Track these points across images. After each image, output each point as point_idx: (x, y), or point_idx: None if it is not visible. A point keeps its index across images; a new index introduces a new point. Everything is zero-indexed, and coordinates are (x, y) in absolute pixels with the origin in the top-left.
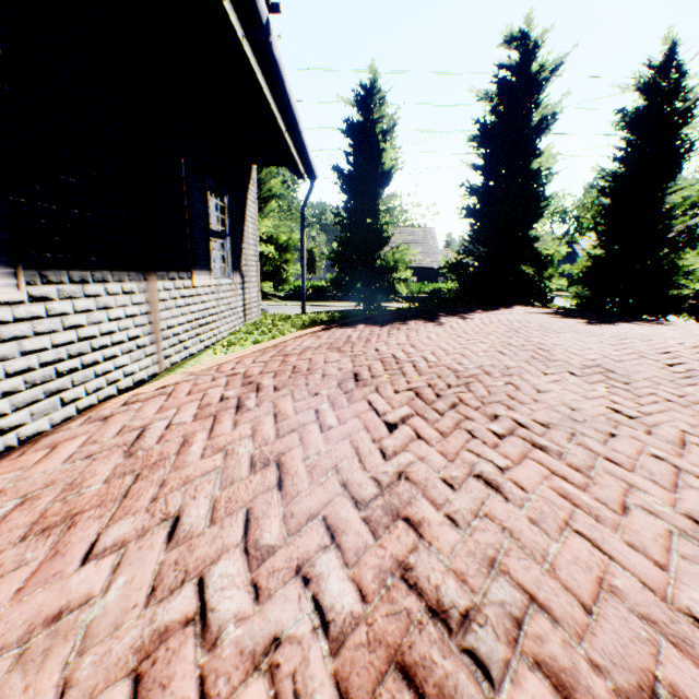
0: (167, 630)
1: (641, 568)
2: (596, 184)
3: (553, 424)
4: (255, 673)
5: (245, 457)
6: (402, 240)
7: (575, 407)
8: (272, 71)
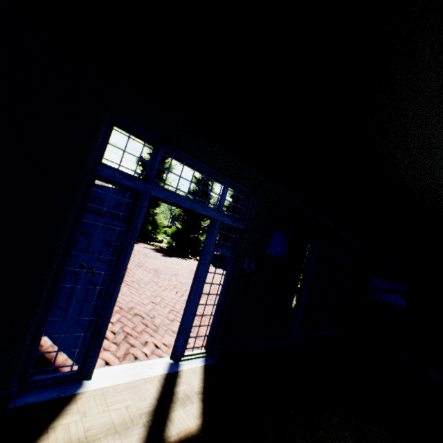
0: None
1: (139, 299)
2: None
3: (135, 281)
4: None
5: None
6: None
7: (142, 278)
8: None
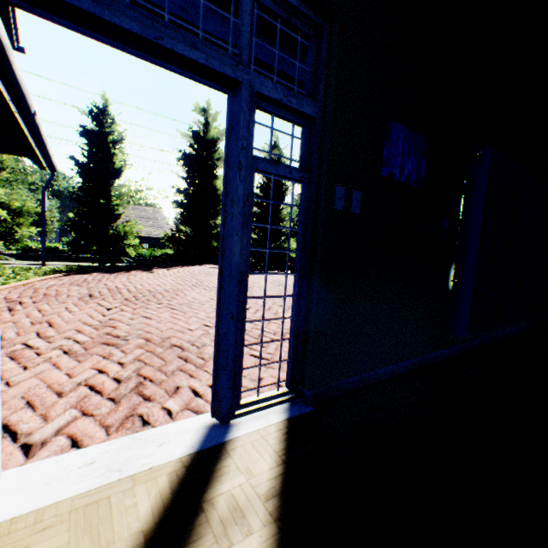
0: (16, 350)
1: (184, 325)
2: None
3: (184, 303)
4: (55, 350)
5: (27, 322)
6: (136, 215)
7: (197, 299)
8: (34, 127)
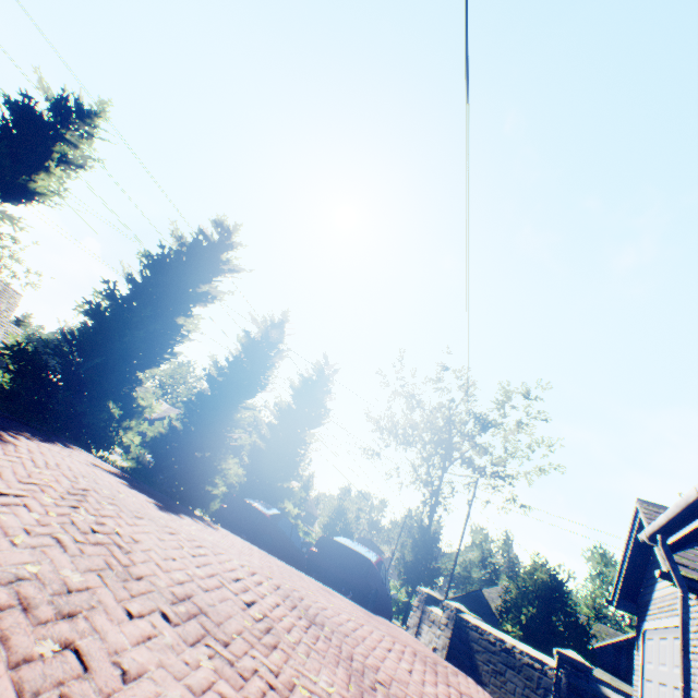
0: None
1: None
2: (210, 368)
3: None
4: None
5: None
6: None
7: None
8: None
